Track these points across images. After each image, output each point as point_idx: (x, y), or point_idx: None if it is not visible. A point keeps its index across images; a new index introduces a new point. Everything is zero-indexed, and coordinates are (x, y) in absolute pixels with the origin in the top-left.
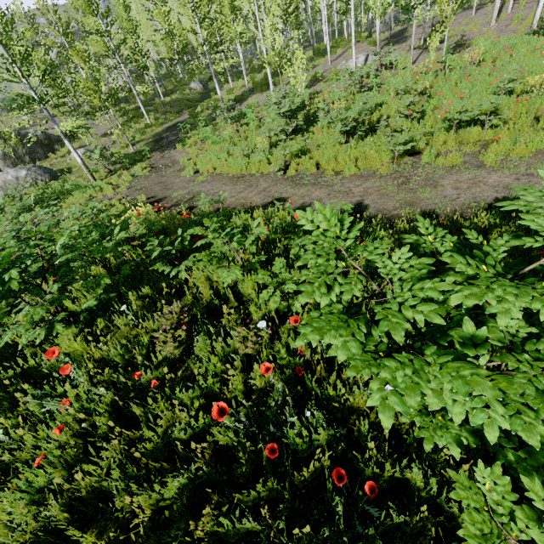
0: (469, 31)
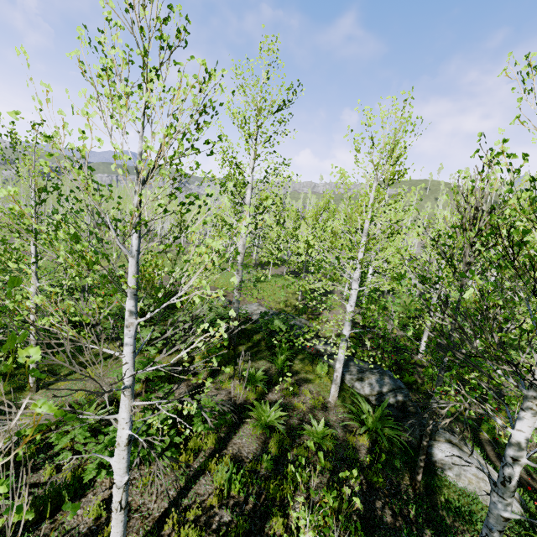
0: None
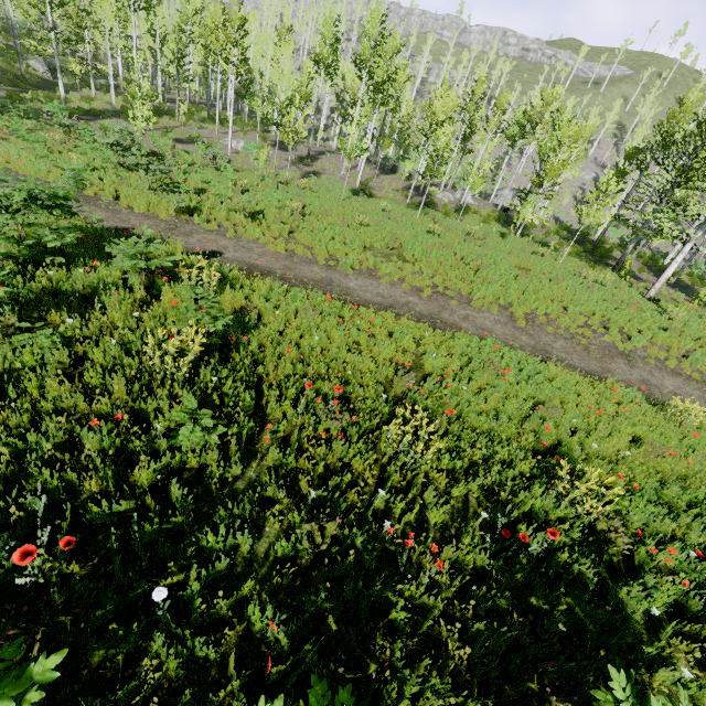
0: (329, 168)
